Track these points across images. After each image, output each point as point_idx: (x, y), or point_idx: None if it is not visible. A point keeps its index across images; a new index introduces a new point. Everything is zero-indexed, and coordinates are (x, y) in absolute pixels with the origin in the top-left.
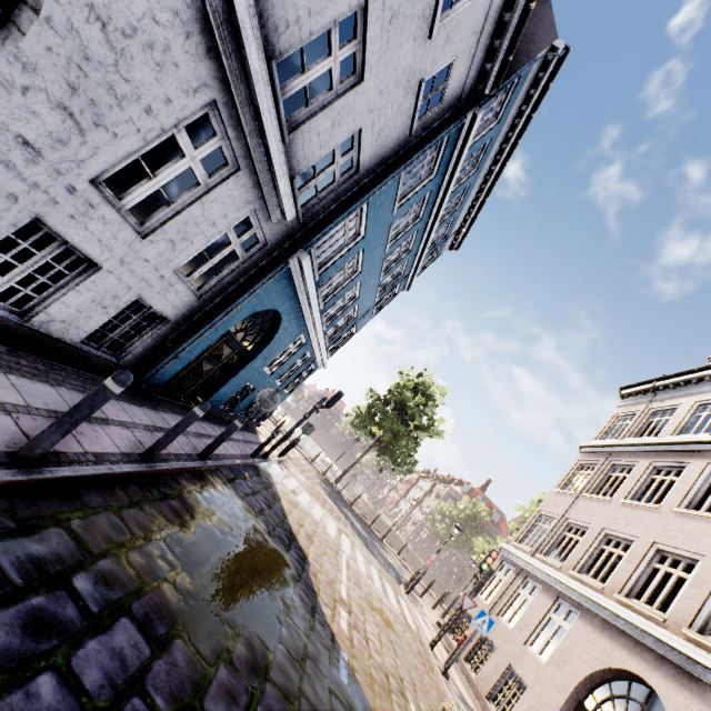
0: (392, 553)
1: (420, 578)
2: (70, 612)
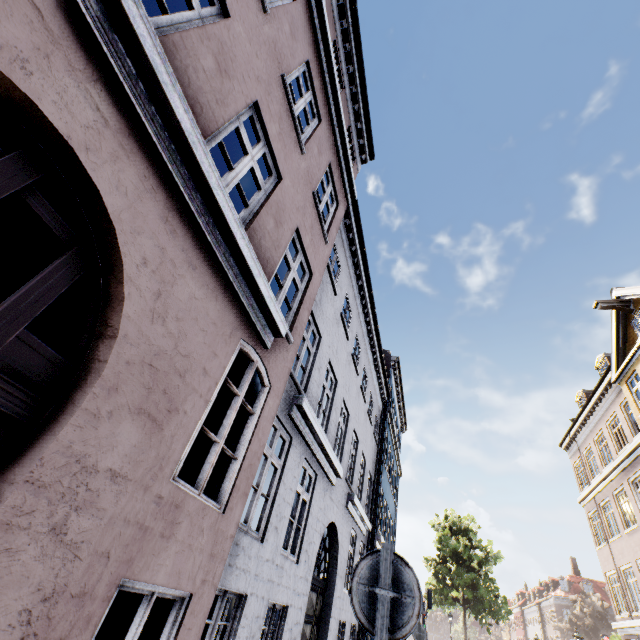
0: None
1: None
2: None
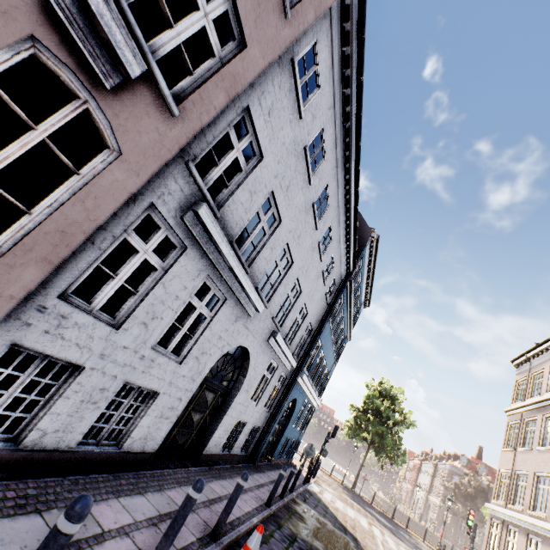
0: (419, 540)
1: (439, 549)
2: (303, 547)
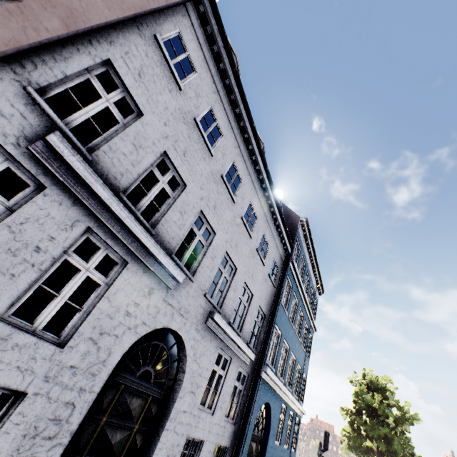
0: None
1: None
2: None
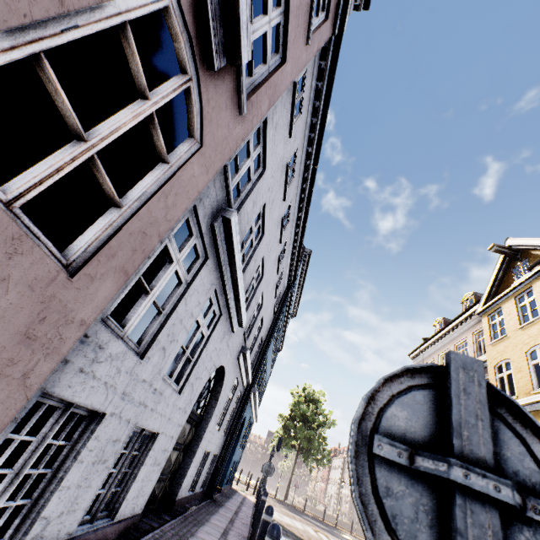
0: (347, 534)
1: None
2: None
